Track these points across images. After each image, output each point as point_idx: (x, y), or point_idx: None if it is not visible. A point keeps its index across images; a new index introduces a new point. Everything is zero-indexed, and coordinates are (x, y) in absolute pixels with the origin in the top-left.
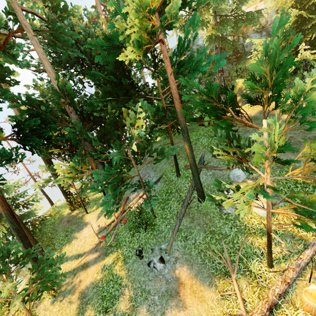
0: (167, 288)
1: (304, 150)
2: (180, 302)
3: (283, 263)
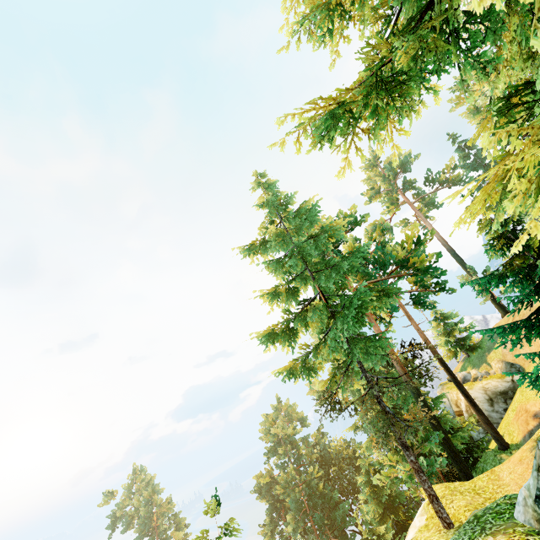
0: None
1: None
2: None
3: None
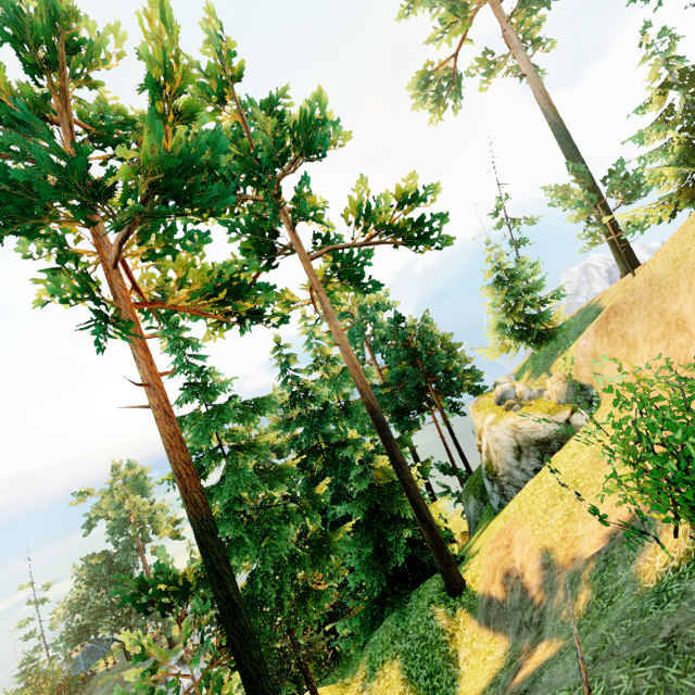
0: None
1: None
2: None
3: None
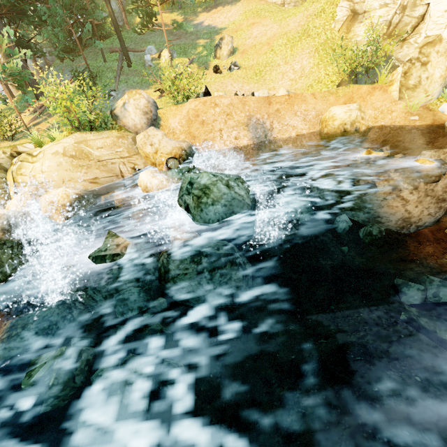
0: None
1: None
2: None
3: None
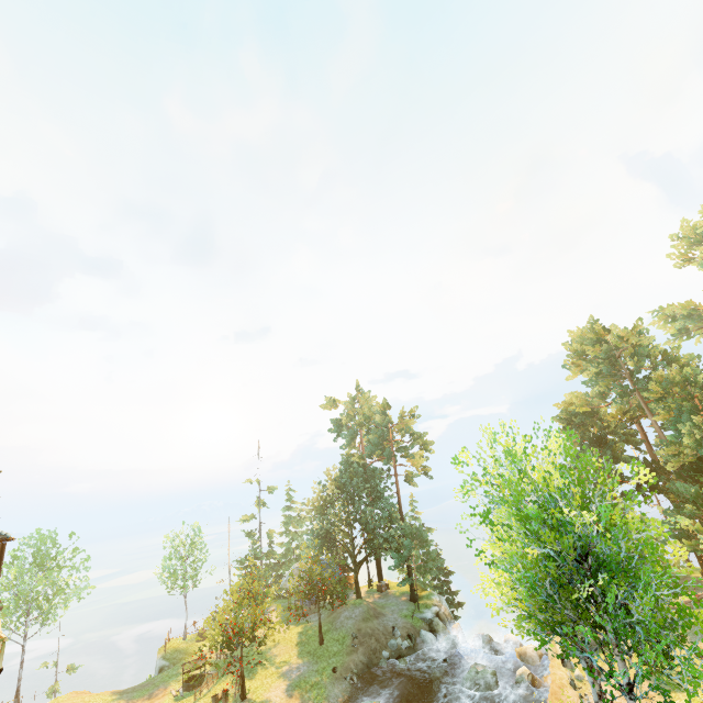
0: None
1: None
2: None
3: None
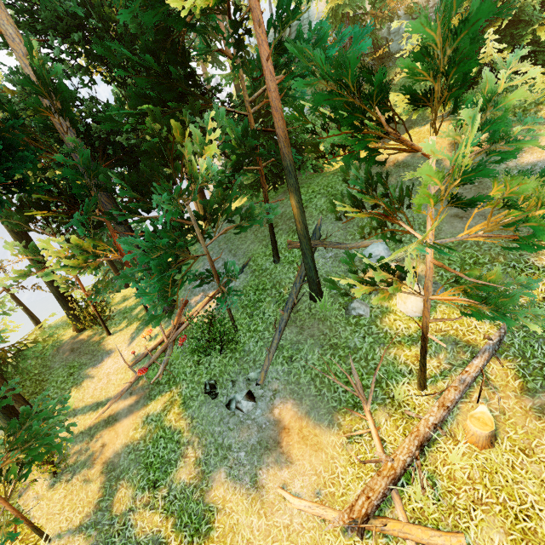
0: (260, 437)
1: (490, 193)
2: (282, 456)
3: (440, 381)
